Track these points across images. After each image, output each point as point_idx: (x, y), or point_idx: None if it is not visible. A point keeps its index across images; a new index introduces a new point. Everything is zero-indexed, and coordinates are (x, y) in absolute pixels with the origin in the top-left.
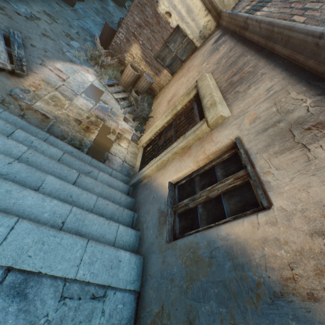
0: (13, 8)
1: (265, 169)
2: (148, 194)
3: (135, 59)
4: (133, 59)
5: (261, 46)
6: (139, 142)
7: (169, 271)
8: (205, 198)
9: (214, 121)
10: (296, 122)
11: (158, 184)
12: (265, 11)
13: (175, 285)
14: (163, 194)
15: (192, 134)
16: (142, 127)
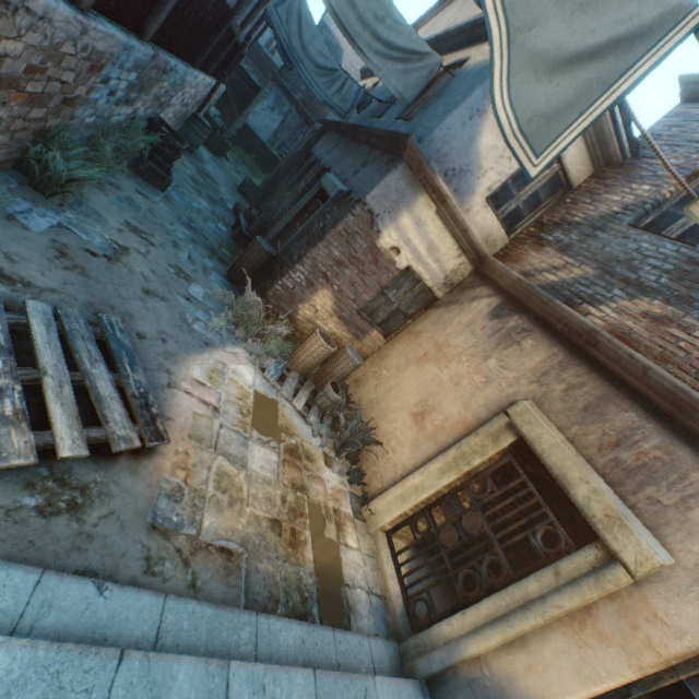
0: (80, 241)
1: None
2: None
3: (318, 313)
4: (315, 313)
5: (656, 405)
6: (368, 516)
7: None
8: None
9: (645, 571)
10: None
11: None
12: (612, 317)
13: None
14: None
15: (593, 584)
16: (360, 468)
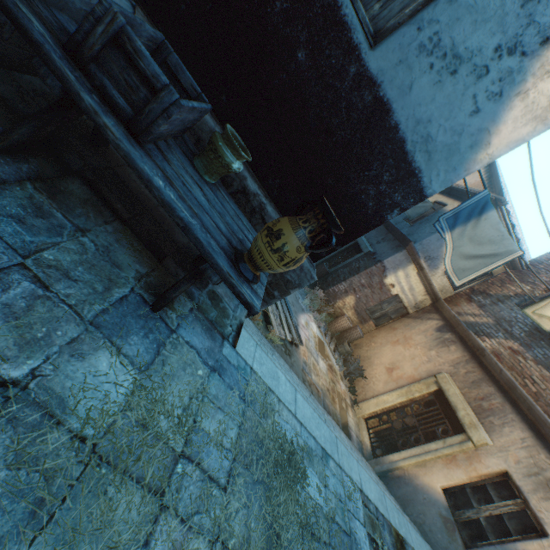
0: None
1: (537, 507)
2: (411, 491)
3: (345, 306)
4: (344, 305)
5: (502, 386)
6: (357, 409)
7: None
8: (488, 514)
9: (479, 444)
10: (549, 479)
11: (424, 484)
12: (495, 345)
13: None
14: (438, 498)
15: (458, 446)
16: (354, 387)
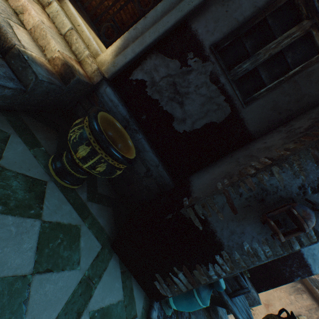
0: None
1: None
2: None
3: None
4: None
5: None
6: None
7: None
8: None
9: None
10: None
11: None
12: None
13: None
14: None
15: None
16: None
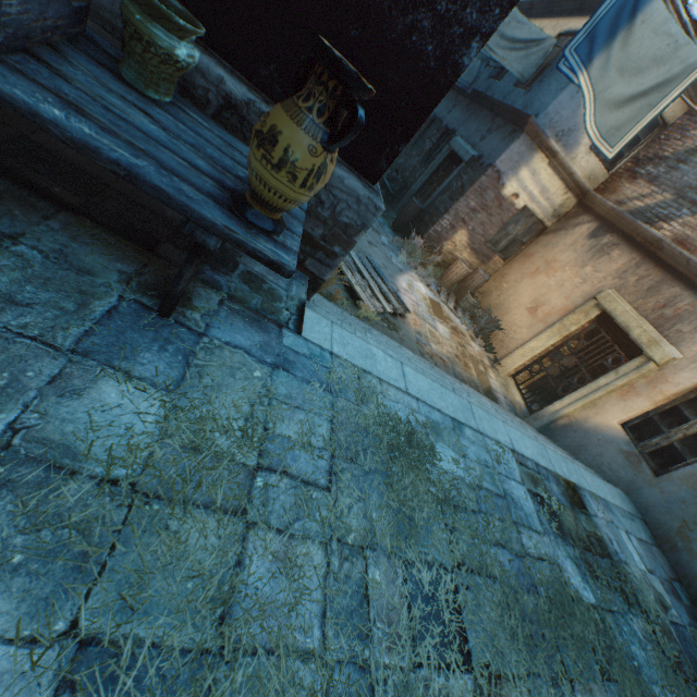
0: None
1: None
2: (582, 436)
3: (456, 247)
4: (454, 247)
5: (692, 282)
6: (499, 368)
7: (675, 496)
8: (682, 435)
9: (664, 362)
10: None
11: (597, 425)
12: (677, 229)
13: (689, 503)
14: (616, 435)
15: (635, 372)
16: (491, 344)
